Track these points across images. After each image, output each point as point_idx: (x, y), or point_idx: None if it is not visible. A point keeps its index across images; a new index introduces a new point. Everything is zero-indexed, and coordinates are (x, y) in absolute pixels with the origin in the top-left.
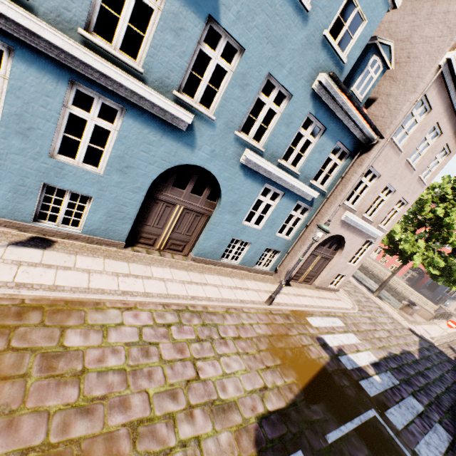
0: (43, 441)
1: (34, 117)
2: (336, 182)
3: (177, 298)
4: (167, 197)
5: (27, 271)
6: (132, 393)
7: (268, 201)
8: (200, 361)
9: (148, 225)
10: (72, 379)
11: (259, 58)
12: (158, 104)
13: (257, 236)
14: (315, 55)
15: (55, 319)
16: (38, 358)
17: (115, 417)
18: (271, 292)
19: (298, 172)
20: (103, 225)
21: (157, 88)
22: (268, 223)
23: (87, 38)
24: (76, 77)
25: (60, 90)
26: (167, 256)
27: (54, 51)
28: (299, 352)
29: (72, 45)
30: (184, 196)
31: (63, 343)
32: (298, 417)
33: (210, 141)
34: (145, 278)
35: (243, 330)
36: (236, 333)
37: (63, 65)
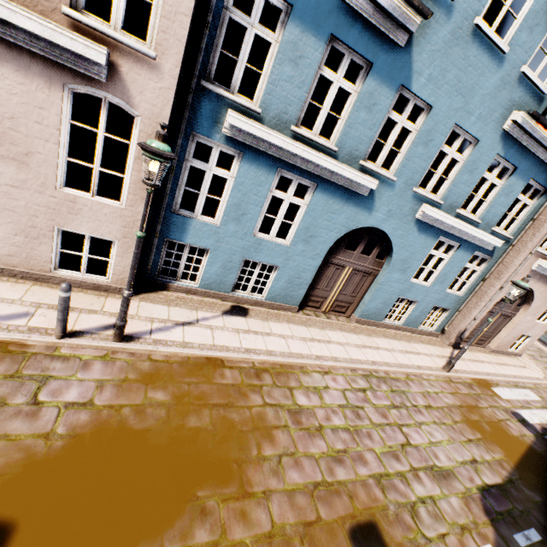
0: (322, 479)
1: (247, 205)
2: (525, 225)
3: (360, 362)
4: (338, 260)
5: (245, 337)
6: (363, 450)
7: (441, 254)
8: (404, 427)
9: (317, 288)
10: (316, 433)
11: (446, 111)
12: (348, 177)
13: (425, 293)
14: (509, 94)
15: (281, 380)
16: (287, 413)
17: (360, 468)
18: (444, 357)
19: (478, 220)
20: (283, 291)
21: (345, 161)
22: (439, 278)
23: (297, 133)
24: (283, 166)
25: (270, 178)
26: (333, 319)
27: (272, 149)
28: (497, 427)
29: (288, 143)
30: (354, 257)
31: (296, 401)
32: (519, 496)
33: (388, 201)
34: (326, 343)
35: (430, 398)
36: (425, 401)
37: (275, 158)
